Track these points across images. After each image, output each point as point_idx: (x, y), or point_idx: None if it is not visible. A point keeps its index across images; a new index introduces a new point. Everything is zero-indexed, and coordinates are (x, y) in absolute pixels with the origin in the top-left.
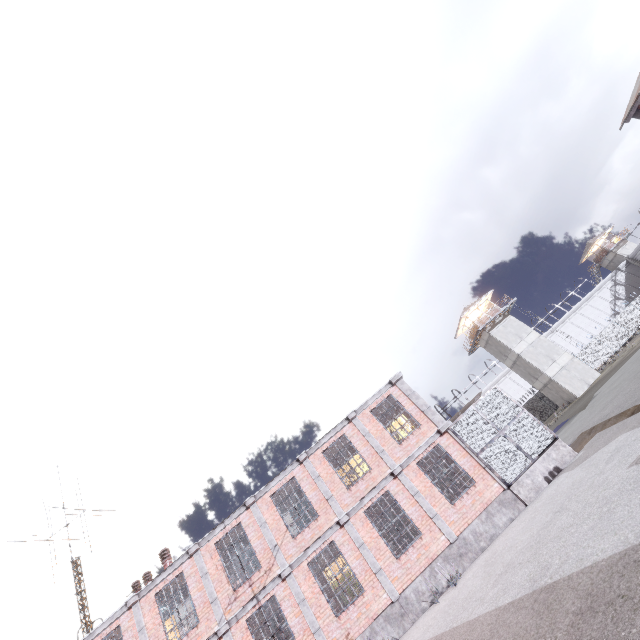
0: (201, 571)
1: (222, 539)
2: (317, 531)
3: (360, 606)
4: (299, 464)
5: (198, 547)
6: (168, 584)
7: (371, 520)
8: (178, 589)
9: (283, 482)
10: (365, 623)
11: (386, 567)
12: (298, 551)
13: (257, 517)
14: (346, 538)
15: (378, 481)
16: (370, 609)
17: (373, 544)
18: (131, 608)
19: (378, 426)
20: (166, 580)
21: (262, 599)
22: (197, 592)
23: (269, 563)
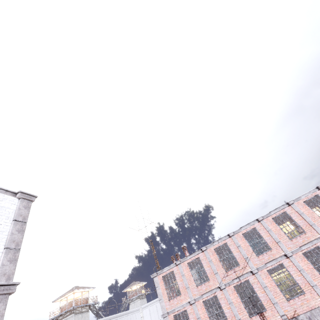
0: (208, 259)
1: (217, 248)
2: (271, 256)
3: (302, 299)
4: (257, 222)
5: (206, 248)
6: (192, 260)
7: (307, 259)
8: (190, 264)
9: (248, 229)
10: (306, 309)
11: (319, 285)
12: (260, 263)
13: (235, 242)
14: (290, 264)
15: (311, 239)
16: (309, 303)
17: (309, 271)
18: (177, 265)
19: (309, 210)
20: (191, 258)
21: (241, 279)
22: (207, 267)
23: (244, 264)
